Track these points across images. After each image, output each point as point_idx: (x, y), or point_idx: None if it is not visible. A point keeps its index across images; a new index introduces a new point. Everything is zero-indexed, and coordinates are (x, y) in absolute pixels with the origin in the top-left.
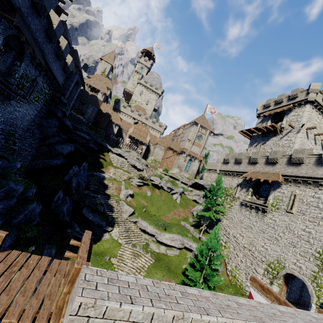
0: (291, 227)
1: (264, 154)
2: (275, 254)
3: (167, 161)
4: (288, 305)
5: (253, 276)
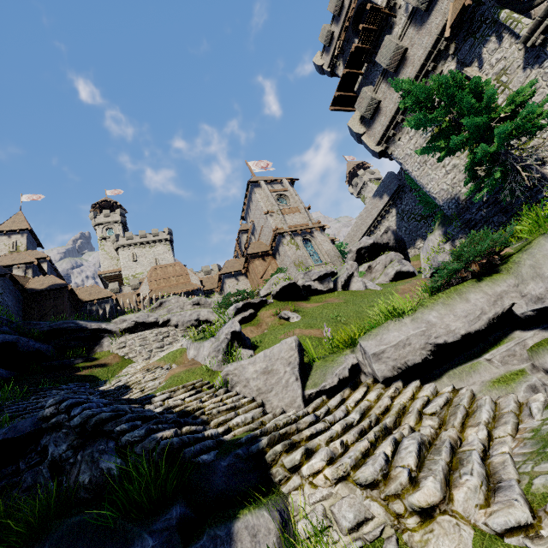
0: None
1: None
2: None
3: None
4: None
5: None
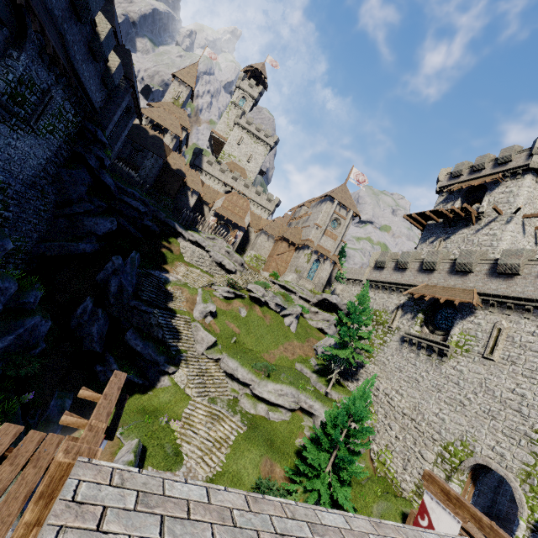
0: (490, 384)
1: (447, 256)
2: (458, 429)
3: (277, 260)
4: (499, 532)
5: (429, 471)
